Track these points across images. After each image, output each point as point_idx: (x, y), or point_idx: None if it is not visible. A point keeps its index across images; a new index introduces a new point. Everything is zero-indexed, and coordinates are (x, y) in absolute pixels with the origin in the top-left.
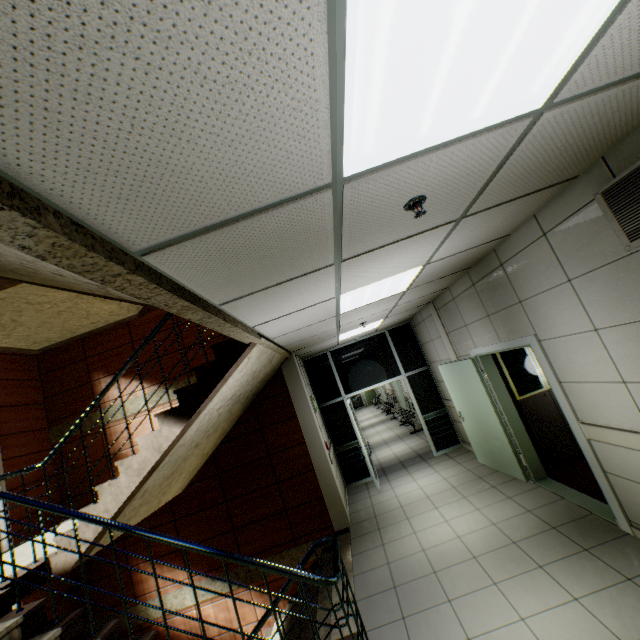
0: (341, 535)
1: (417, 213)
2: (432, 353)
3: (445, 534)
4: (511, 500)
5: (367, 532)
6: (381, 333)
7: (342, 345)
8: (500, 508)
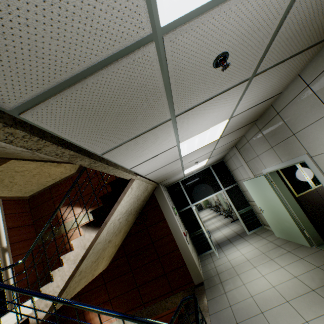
0: (199, 287)
1: (223, 66)
2: (238, 175)
3: (264, 285)
4: (303, 260)
5: (214, 285)
6: (207, 168)
7: (186, 177)
8: (297, 266)
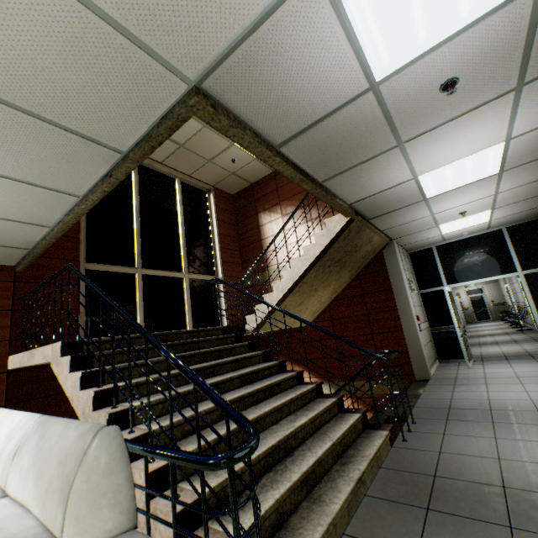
0: None
1: None
2: None
3: None
4: None
5: None
6: None
7: None
8: None
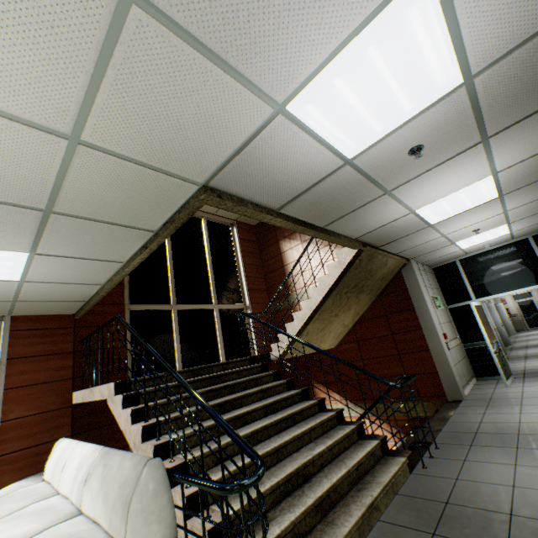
0: None
1: None
2: None
3: None
4: None
5: None
6: None
7: None
8: None
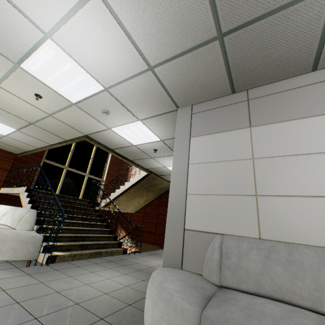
0: None
1: None
2: None
3: None
4: None
5: None
6: None
7: None
8: None
